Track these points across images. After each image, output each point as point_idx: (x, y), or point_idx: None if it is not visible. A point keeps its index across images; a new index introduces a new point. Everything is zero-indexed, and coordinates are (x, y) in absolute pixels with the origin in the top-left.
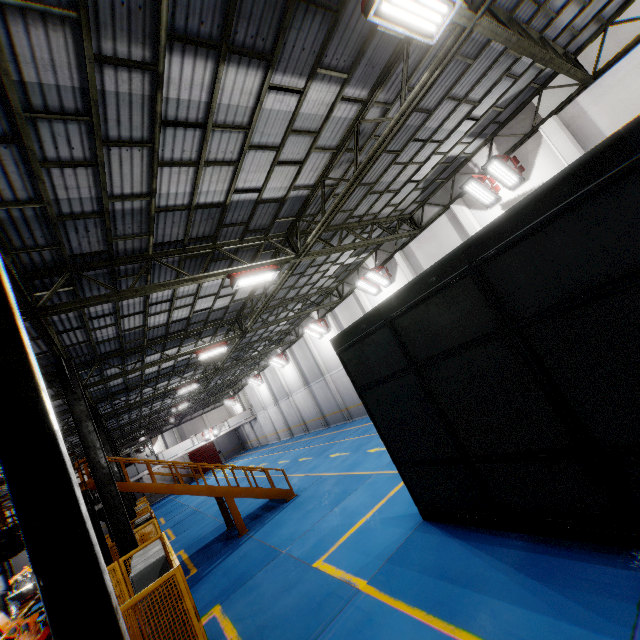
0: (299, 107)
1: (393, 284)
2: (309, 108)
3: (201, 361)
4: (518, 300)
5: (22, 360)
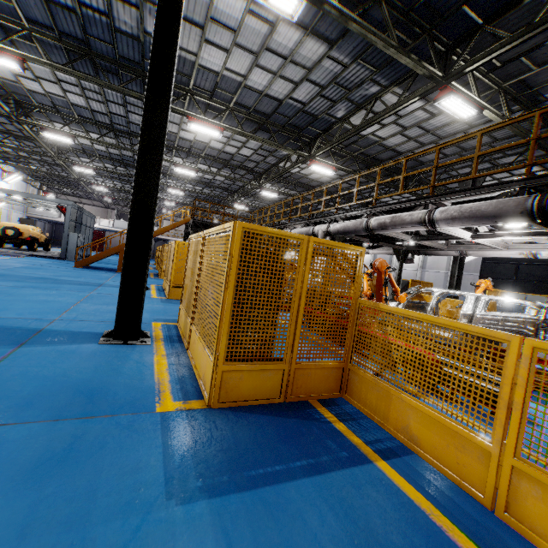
0: None
1: None
2: None
3: None
4: None
5: None
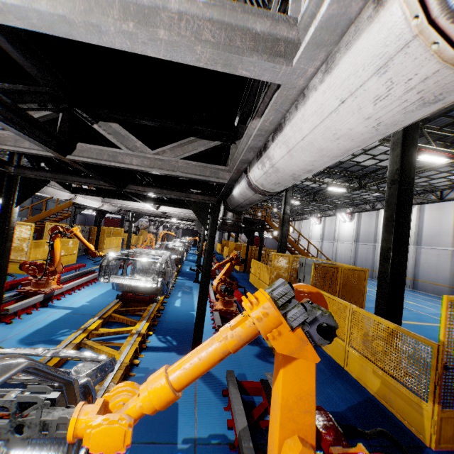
0: None
1: None
2: None
3: (308, 191)
4: None
5: (416, 154)
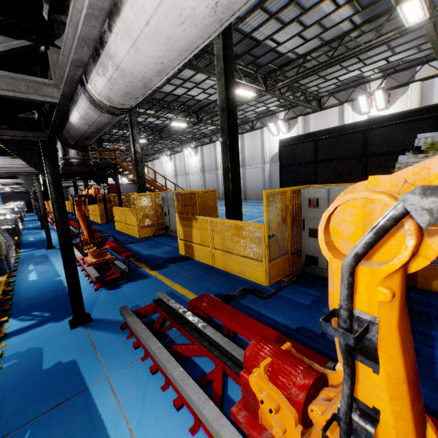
0: (332, 14)
1: (288, 134)
2: (334, 16)
3: (153, 128)
4: (373, 147)
5: (235, 85)
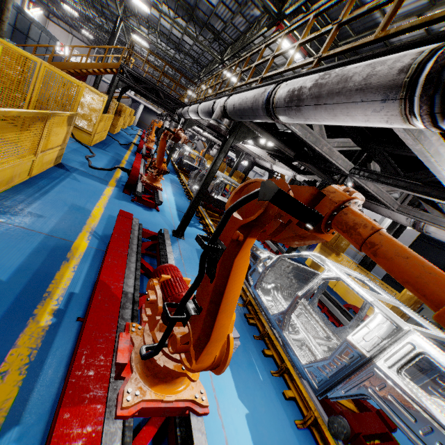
0: None
1: None
2: None
3: None
4: None
5: None
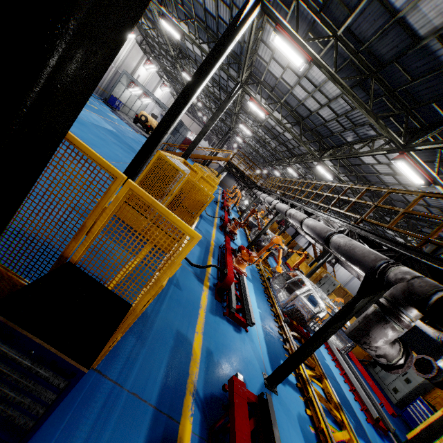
0: None
1: None
2: None
3: None
4: None
5: None
